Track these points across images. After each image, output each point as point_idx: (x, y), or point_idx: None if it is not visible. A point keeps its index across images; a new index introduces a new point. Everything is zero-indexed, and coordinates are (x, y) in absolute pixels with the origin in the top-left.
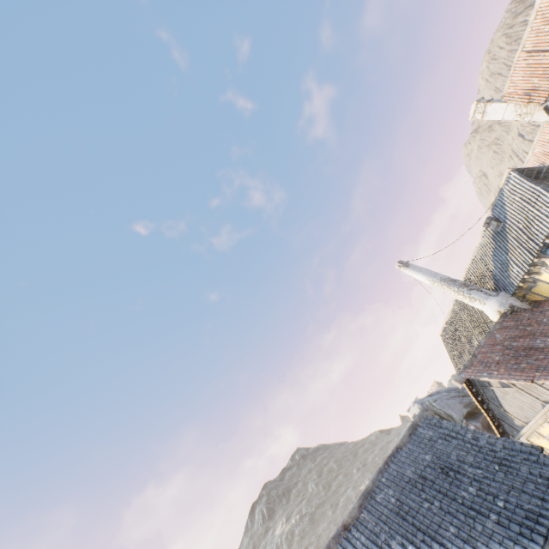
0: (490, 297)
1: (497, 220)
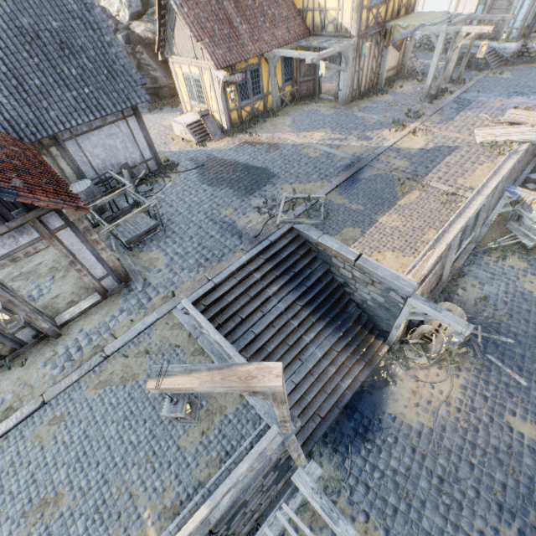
0: None
1: None
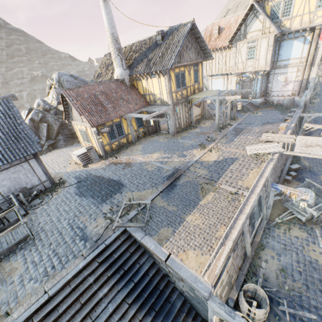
0: (122, 68)
1: (163, 38)
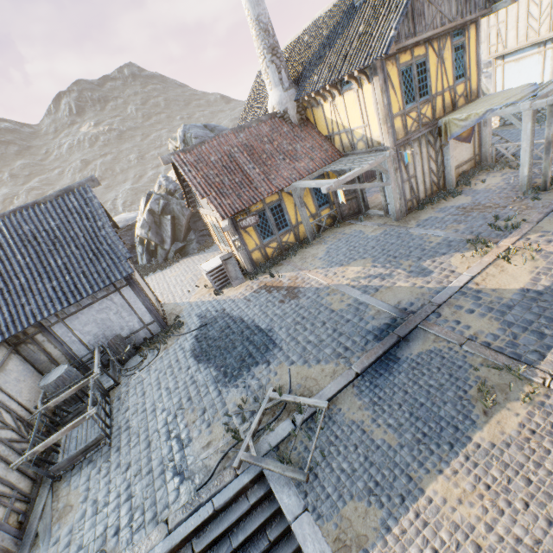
0: (280, 87)
1: None
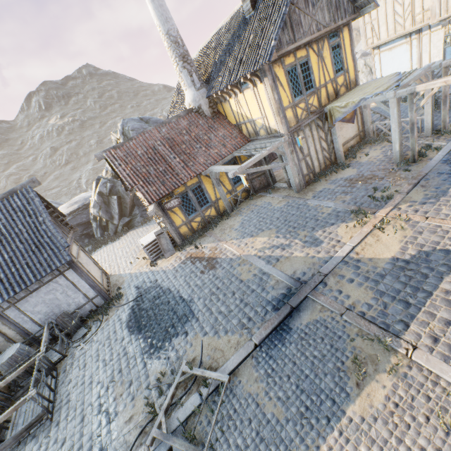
0: (193, 87)
1: (256, 2)
